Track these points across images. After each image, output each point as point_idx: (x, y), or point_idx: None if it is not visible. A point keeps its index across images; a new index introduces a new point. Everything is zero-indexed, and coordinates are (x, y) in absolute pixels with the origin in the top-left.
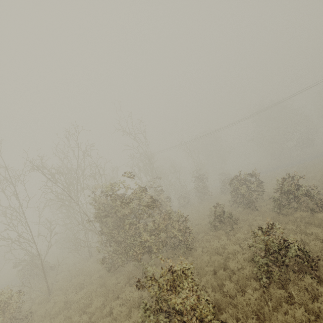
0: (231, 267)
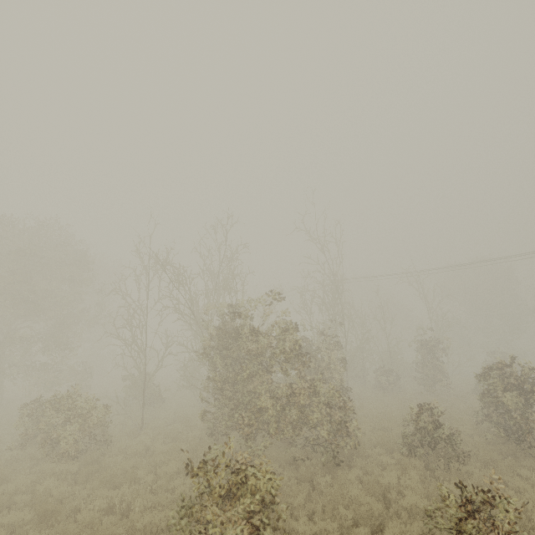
0: (385, 534)
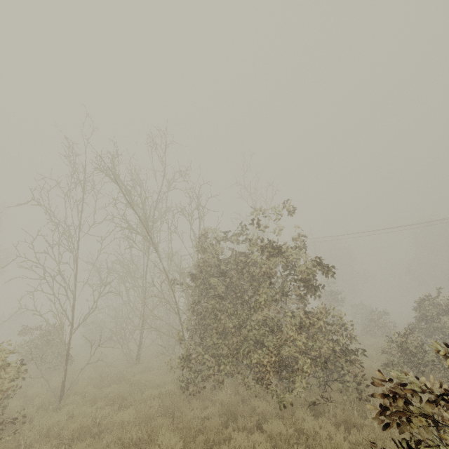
0: None
